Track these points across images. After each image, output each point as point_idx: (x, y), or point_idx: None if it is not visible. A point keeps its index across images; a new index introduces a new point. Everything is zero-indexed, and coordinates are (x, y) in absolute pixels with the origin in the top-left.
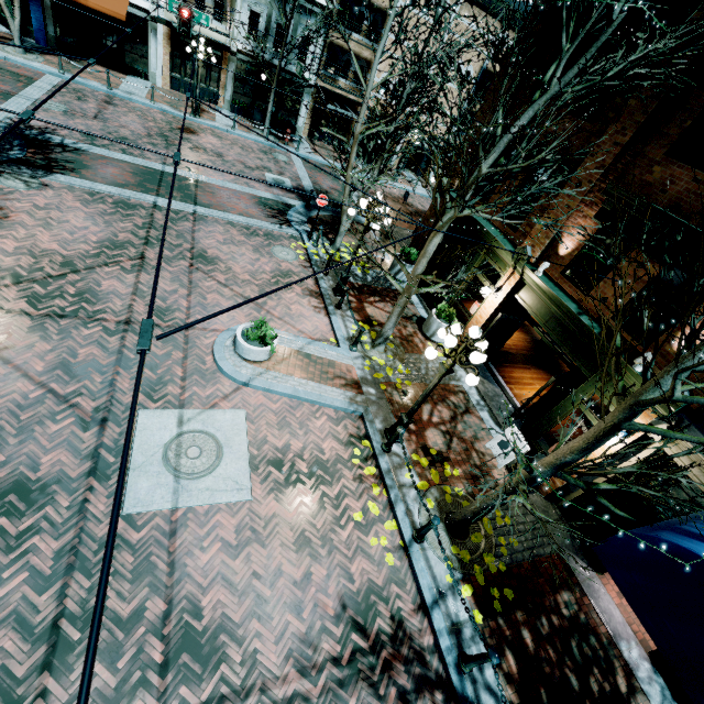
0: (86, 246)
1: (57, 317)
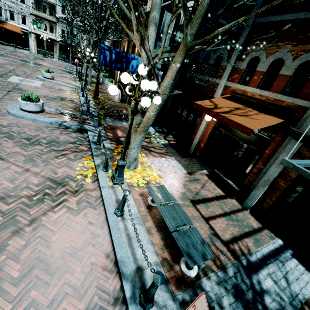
0: (3, 62)
1: None
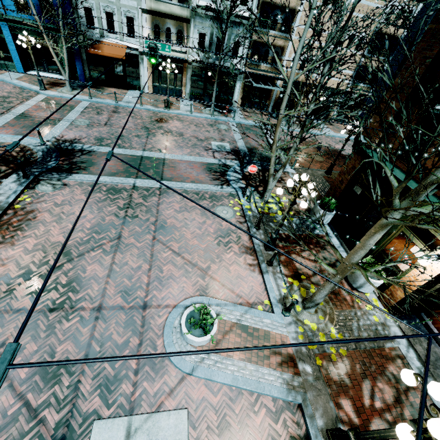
0: (81, 234)
1: (48, 311)
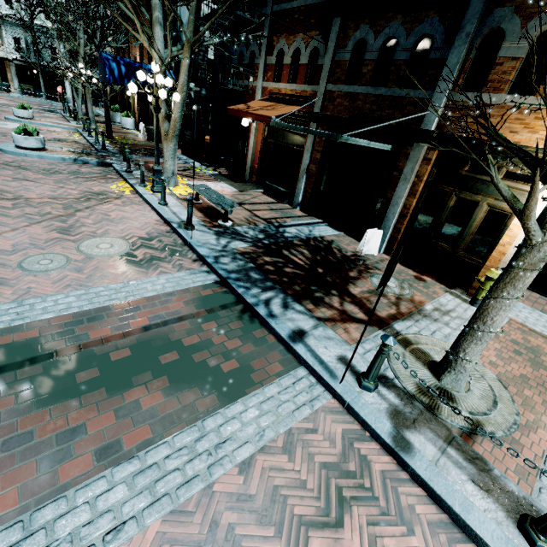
0: None
1: None
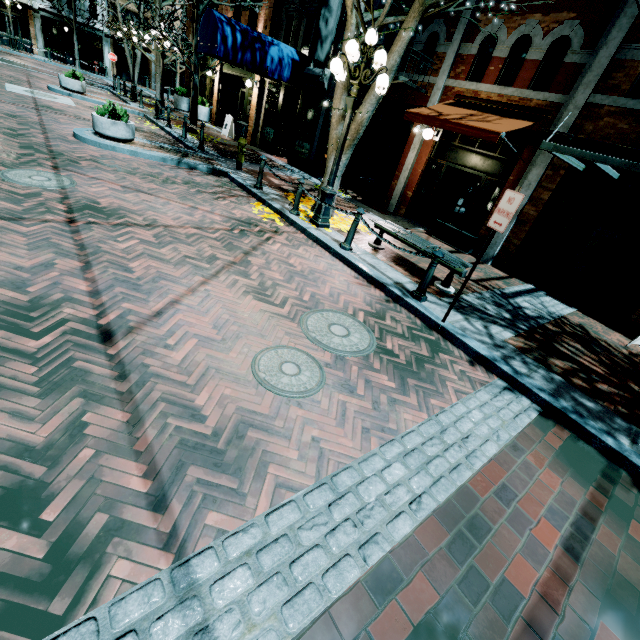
0: None
1: None
